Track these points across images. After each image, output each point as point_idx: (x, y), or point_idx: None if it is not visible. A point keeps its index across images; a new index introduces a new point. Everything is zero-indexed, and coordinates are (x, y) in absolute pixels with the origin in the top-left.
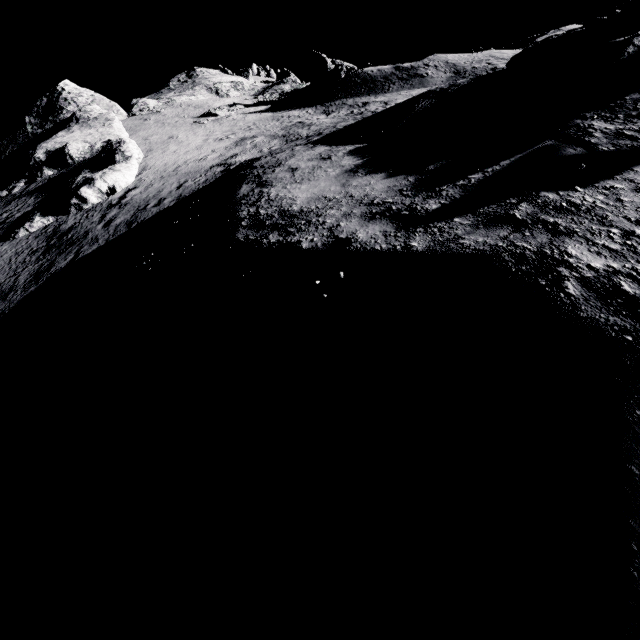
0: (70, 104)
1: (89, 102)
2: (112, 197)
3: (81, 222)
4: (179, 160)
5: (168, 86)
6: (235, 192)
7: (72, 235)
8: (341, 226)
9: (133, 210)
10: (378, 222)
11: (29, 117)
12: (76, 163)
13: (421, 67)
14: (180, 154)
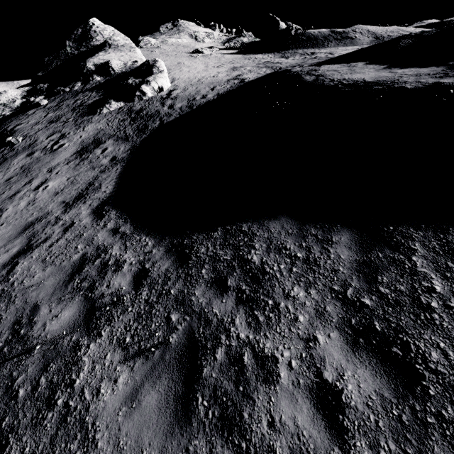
0: (98, 35)
1: (111, 35)
2: (160, 94)
3: (147, 106)
4: (197, 76)
5: (159, 31)
6: (301, 80)
7: (146, 112)
8: (423, 81)
9: (185, 100)
10: (448, 78)
11: (68, 41)
12: (116, 74)
13: (350, 32)
14: (194, 73)
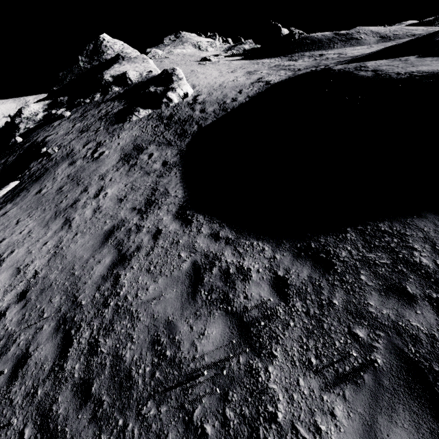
0: (109, 49)
1: (121, 49)
2: (186, 99)
3: (176, 112)
4: (216, 81)
5: (163, 43)
6: (356, 76)
7: (178, 117)
8: None
9: (216, 104)
10: None
11: (81, 57)
12: (133, 84)
13: (354, 33)
14: (212, 79)
